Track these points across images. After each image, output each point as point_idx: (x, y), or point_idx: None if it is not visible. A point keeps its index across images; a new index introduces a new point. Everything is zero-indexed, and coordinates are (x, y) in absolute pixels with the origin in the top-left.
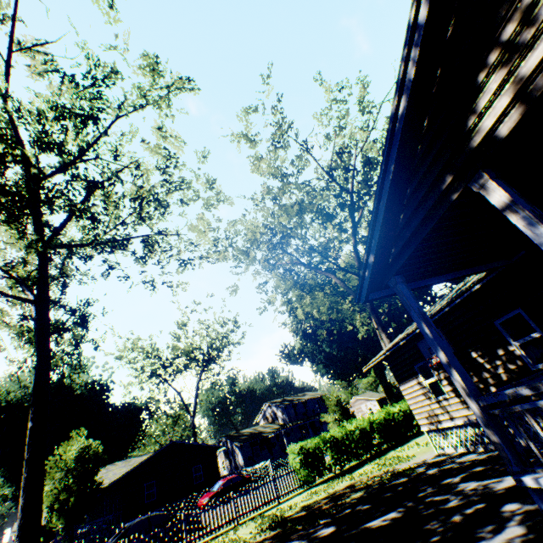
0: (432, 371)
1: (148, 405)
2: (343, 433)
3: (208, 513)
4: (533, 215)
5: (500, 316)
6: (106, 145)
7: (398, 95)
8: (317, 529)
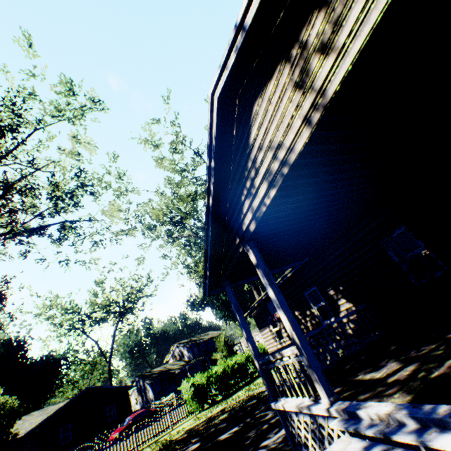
0: (276, 322)
1: (66, 355)
2: (225, 368)
3: (113, 447)
4: (263, 273)
5: (307, 290)
6: (24, 156)
7: (207, 196)
8: (189, 446)
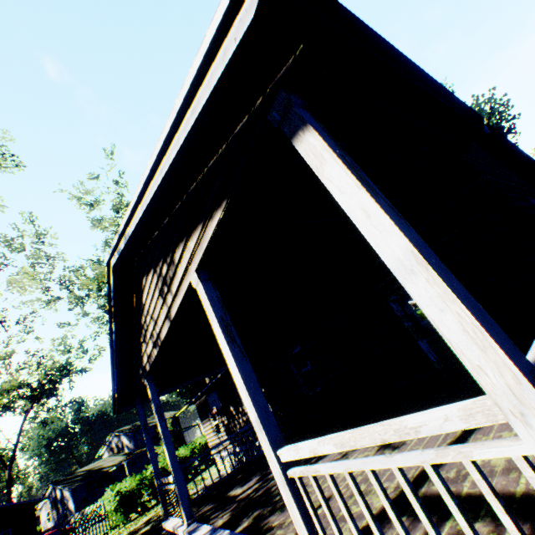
0: (216, 416)
1: None
2: (164, 466)
3: None
4: (156, 408)
5: None
6: None
7: (110, 332)
8: None
